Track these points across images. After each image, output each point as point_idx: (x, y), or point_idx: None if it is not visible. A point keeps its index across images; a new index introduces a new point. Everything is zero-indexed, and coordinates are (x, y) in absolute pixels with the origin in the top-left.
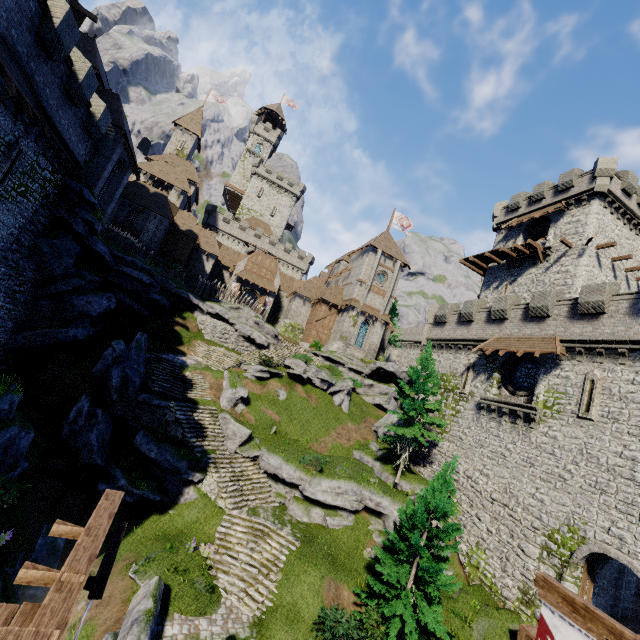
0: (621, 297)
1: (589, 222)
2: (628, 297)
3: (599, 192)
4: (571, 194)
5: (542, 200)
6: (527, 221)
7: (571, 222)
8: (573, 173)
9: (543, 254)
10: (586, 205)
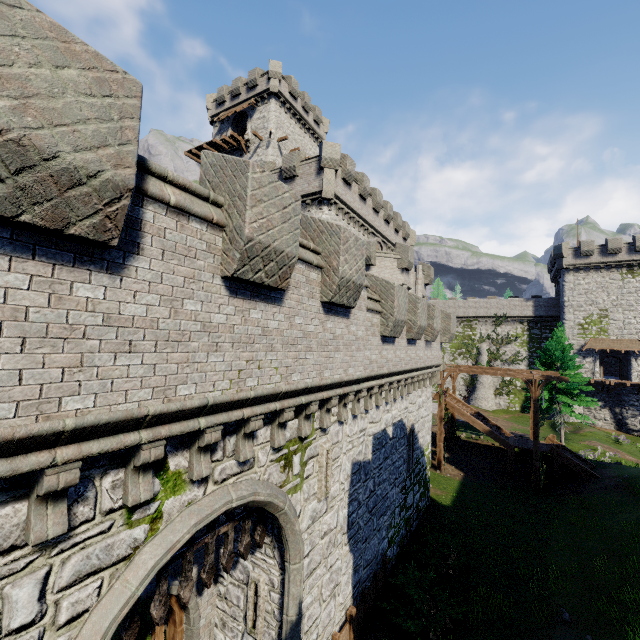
0: (274, 172)
1: (270, 118)
2: (277, 171)
3: (274, 92)
4: (257, 92)
5: (240, 96)
6: (233, 115)
7: (260, 118)
8: (256, 72)
9: (246, 146)
10: (268, 103)
